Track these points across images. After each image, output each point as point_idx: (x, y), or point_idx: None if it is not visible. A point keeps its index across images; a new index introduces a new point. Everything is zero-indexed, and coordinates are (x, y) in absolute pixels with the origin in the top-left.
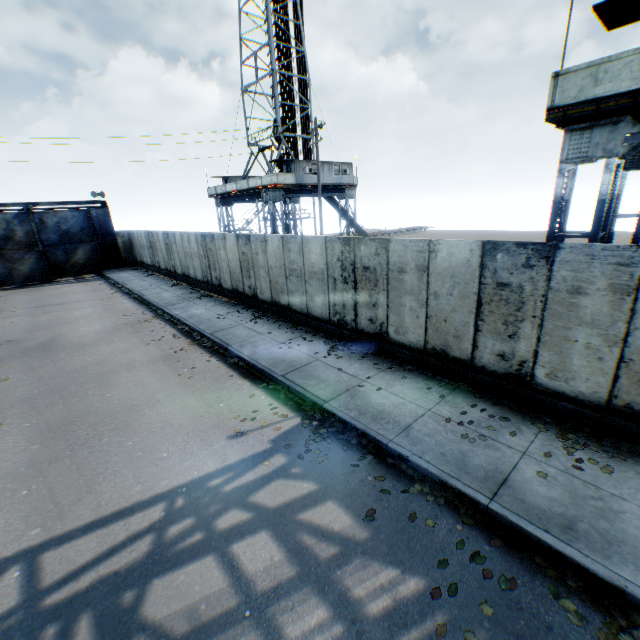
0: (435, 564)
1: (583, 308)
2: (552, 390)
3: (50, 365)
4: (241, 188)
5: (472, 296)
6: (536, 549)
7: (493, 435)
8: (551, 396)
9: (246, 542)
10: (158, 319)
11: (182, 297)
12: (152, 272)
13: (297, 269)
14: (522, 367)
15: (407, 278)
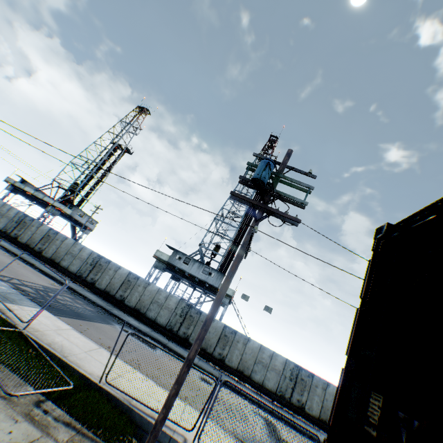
0: (98, 310)
1: (139, 289)
2: (127, 305)
3: None
4: (37, 195)
5: (122, 281)
6: (113, 315)
7: (112, 307)
8: (126, 306)
9: (65, 297)
10: None
11: None
12: None
13: (74, 253)
14: (124, 299)
15: (110, 271)
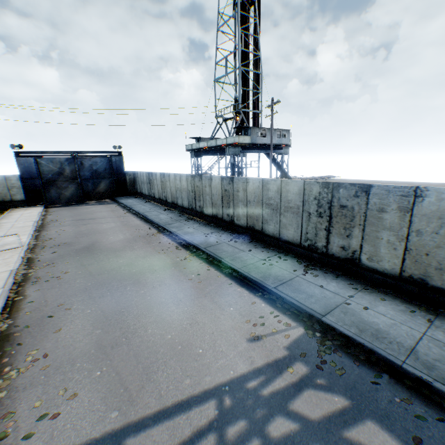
0: None
1: None
2: None
3: (94, 263)
4: (210, 145)
5: None
6: None
7: None
8: None
9: None
10: (161, 234)
11: (174, 219)
12: (148, 200)
13: (273, 204)
14: None
15: (386, 216)
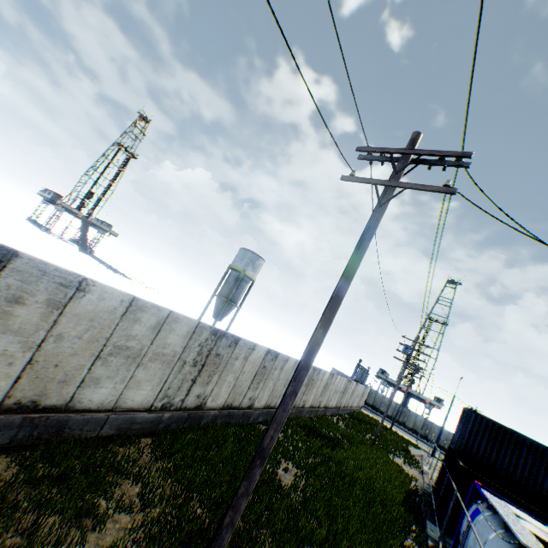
0: None
1: None
2: None
3: None
4: (411, 392)
5: None
6: None
7: None
8: None
9: None
10: None
11: None
12: (391, 420)
13: None
14: None
15: None
